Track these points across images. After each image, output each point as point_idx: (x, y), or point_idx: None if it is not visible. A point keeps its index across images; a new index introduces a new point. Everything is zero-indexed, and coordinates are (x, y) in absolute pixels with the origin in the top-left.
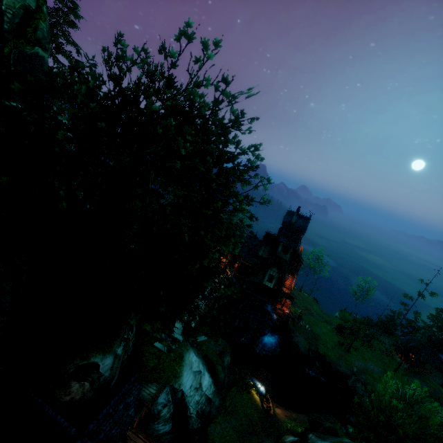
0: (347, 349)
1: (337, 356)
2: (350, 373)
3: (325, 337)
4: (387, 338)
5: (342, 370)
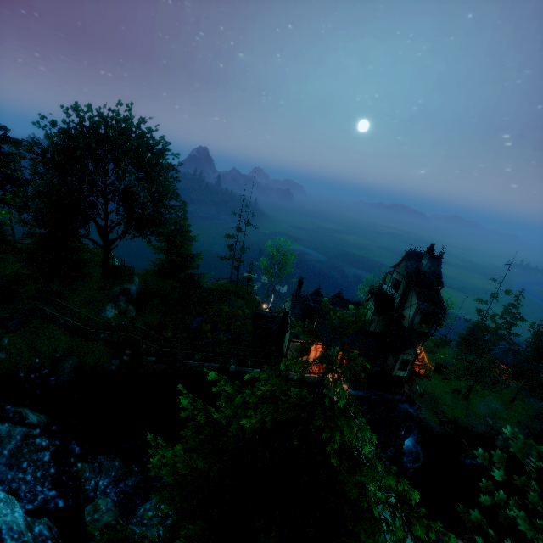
0: (466, 396)
1: (465, 413)
2: (488, 429)
3: (438, 391)
4: (472, 354)
5: (482, 430)
